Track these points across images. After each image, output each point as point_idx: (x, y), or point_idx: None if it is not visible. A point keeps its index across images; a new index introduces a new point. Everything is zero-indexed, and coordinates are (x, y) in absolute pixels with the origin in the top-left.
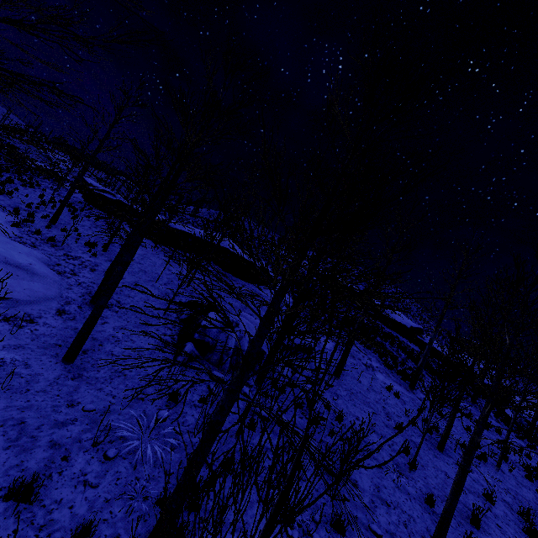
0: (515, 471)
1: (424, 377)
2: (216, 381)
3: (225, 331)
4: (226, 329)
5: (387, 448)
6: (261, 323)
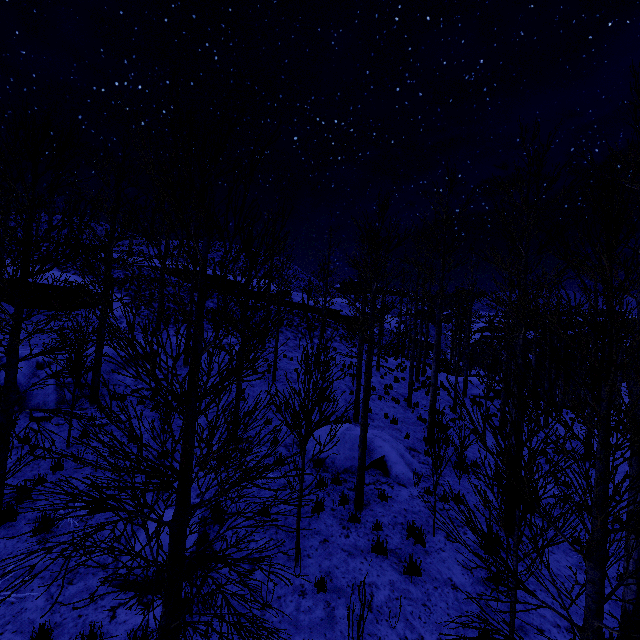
0: (334, 370)
1: (283, 333)
2: (40, 421)
3: (38, 374)
4: (38, 372)
5: (225, 398)
6: (7, 357)
